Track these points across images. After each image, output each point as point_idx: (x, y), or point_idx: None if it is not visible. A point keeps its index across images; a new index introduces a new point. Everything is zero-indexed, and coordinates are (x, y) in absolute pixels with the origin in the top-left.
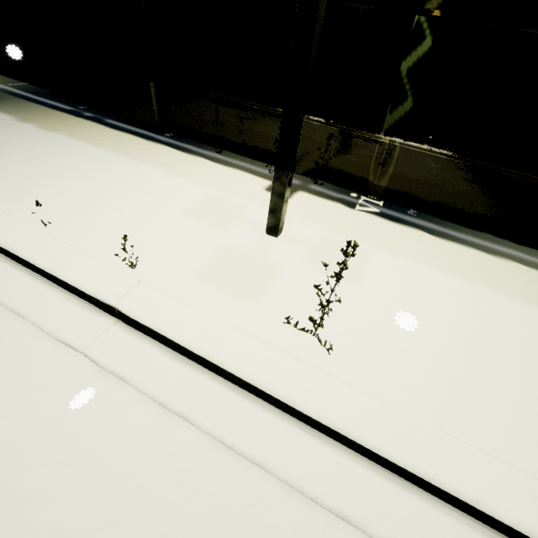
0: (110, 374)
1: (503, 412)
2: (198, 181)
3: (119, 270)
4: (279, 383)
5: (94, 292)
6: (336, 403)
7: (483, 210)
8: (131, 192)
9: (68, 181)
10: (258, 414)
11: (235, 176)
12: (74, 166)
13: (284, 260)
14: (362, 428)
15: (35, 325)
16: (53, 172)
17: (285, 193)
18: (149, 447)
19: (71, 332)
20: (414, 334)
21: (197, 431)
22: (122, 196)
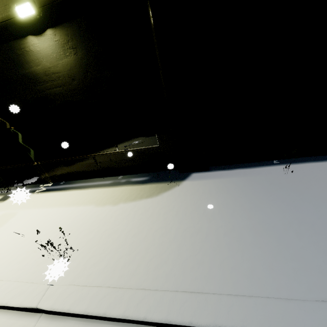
0: None
1: (5, 259)
2: None
3: None
4: None
5: None
6: None
7: (80, 172)
8: None
9: None
10: None
11: None
12: None
13: None
14: None
15: None
16: None
17: None
18: None
19: None
20: (1, 243)
21: None
22: None
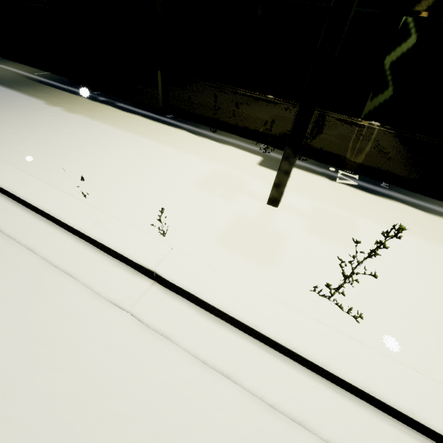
0: (154, 332)
1: None
2: (202, 157)
3: (152, 237)
4: (311, 347)
5: (136, 257)
6: (365, 367)
7: None
8: (149, 167)
9: (96, 156)
10: (290, 373)
11: (231, 153)
12: (98, 143)
13: (287, 228)
14: (394, 392)
15: (86, 286)
16: (83, 149)
17: (291, 171)
18: (199, 403)
19: (118, 293)
20: (415, 299)
21: (238, 388)
22: (142, 170)
